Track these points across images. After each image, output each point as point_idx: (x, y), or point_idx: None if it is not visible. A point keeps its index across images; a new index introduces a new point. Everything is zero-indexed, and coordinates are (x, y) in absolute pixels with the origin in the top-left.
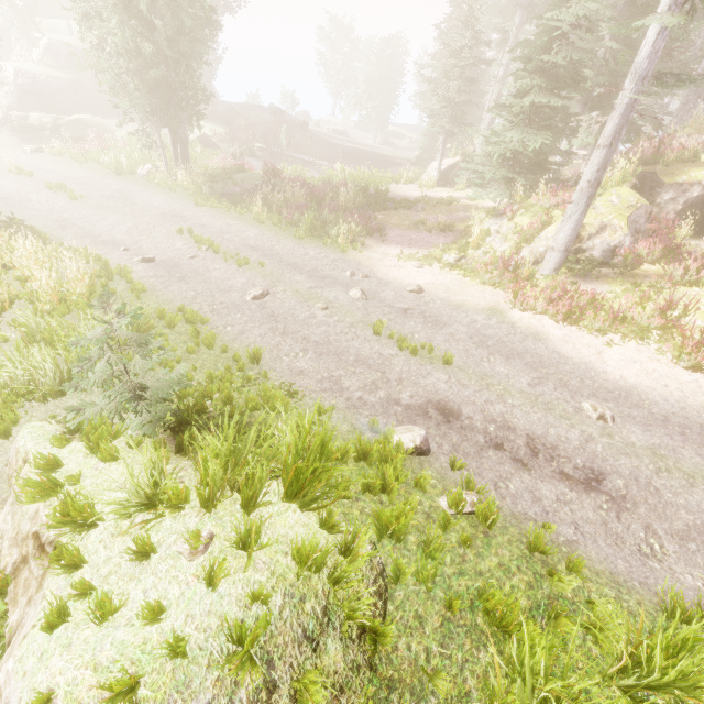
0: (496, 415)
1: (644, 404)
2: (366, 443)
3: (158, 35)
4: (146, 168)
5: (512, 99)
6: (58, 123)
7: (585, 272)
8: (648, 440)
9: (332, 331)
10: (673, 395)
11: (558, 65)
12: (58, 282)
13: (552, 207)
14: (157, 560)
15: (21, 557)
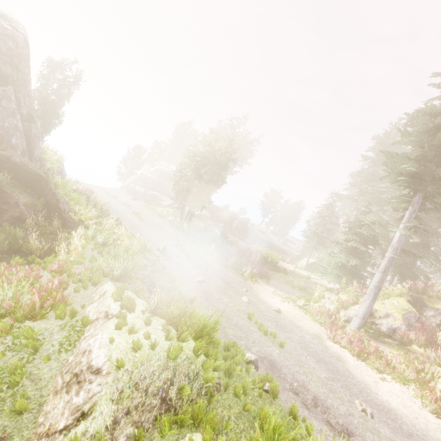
0: (300, 379)
1: (397, 420)
2: (230, 343)
3: (203, 180)
4: (172, 218)
5: (342, 241)
6: (146, 192)
7: (375, 335)
8: (392, 436)
9: (228, 308)
10: (420, 425)
11: (364, 234)
12: (129, 244)
13: (360, 295)
14: (149, 328)
15: (96, 318)
